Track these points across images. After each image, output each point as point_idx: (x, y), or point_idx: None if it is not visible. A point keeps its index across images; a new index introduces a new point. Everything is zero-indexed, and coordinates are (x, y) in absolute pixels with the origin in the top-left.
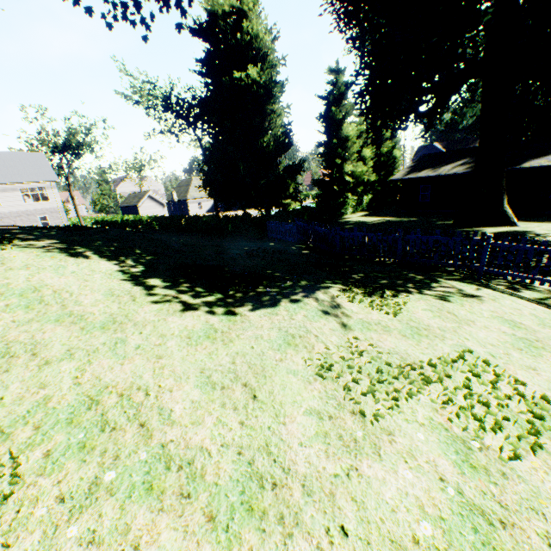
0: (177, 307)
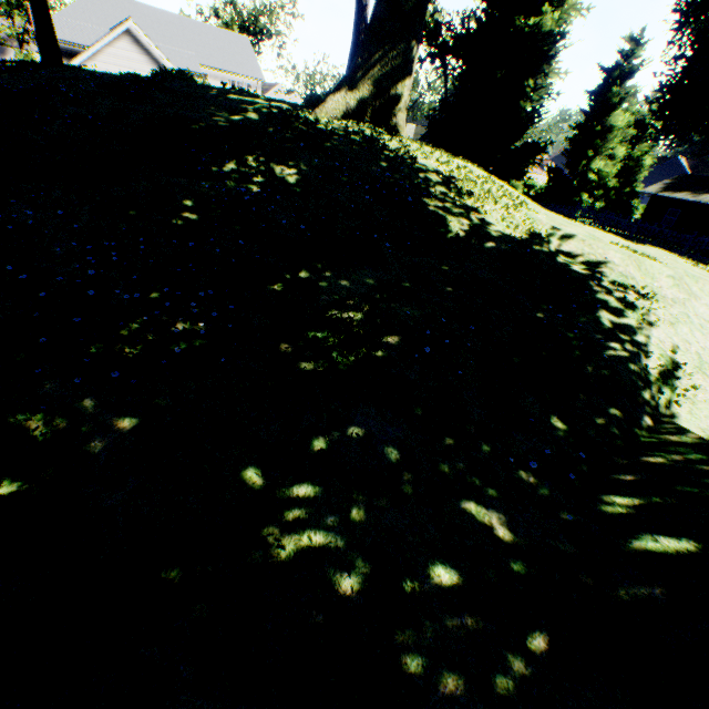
0: (600, 231)
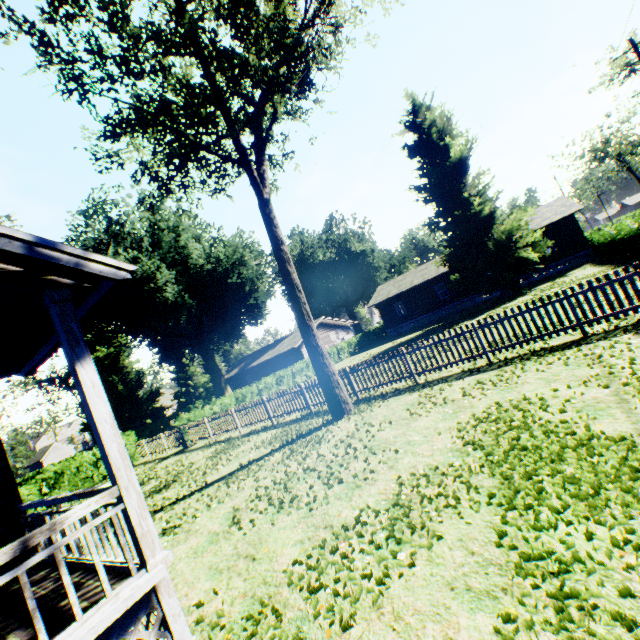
0: None
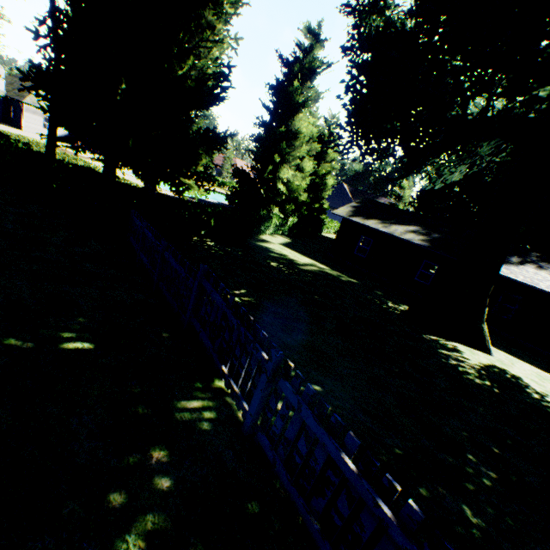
0: None
